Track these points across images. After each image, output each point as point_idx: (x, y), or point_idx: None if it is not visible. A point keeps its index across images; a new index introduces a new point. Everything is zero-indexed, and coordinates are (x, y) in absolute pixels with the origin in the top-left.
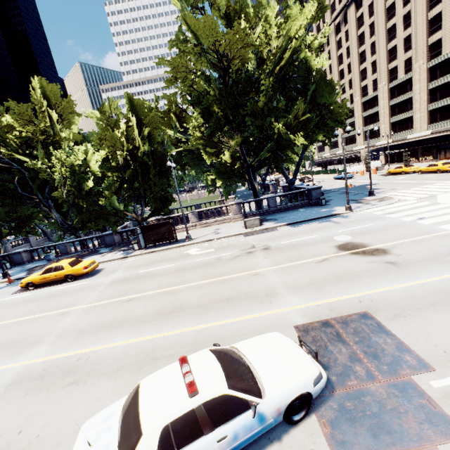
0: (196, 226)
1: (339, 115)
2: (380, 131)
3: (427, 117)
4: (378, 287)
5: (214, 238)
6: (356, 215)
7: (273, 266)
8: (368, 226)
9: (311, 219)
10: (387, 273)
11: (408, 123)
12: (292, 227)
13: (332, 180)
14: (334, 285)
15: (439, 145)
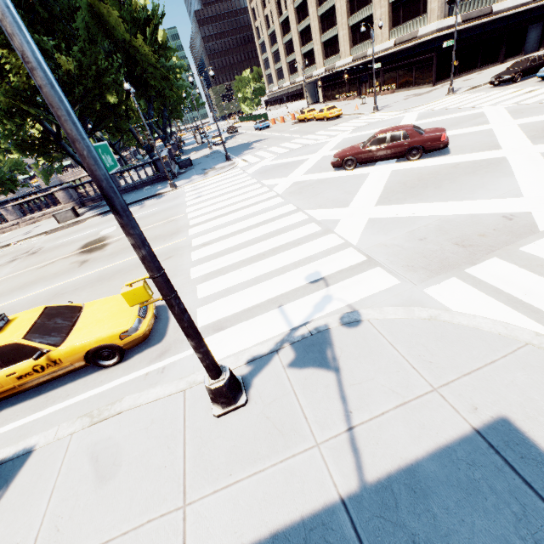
0: (19, 224)
1: (148, 59)
2: (315, 54)
3: (349, 37)
4: (30, 293)
5: (13, 242)
6: (170, 194)
7: (1, 278)
8: (150, 212)
9: (130, 204)
10: (60, 276)
11: (336, 44)
12: (101, 217)
13: (252, 131)
14: (7, 295)
15: (361, 77)
